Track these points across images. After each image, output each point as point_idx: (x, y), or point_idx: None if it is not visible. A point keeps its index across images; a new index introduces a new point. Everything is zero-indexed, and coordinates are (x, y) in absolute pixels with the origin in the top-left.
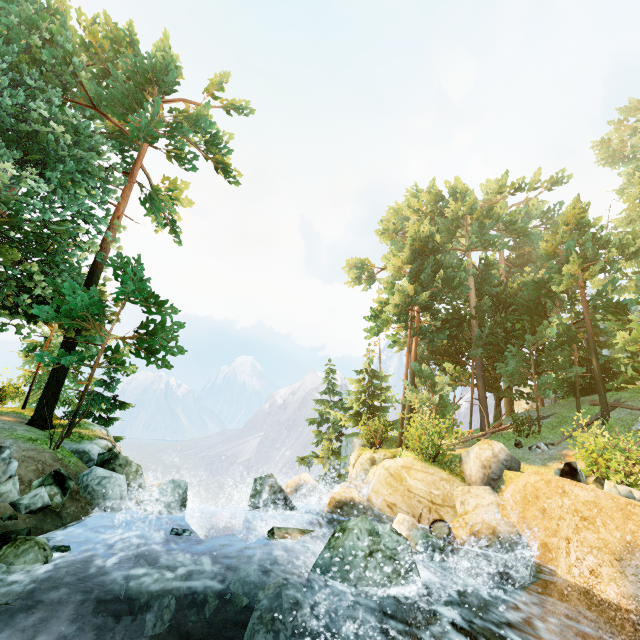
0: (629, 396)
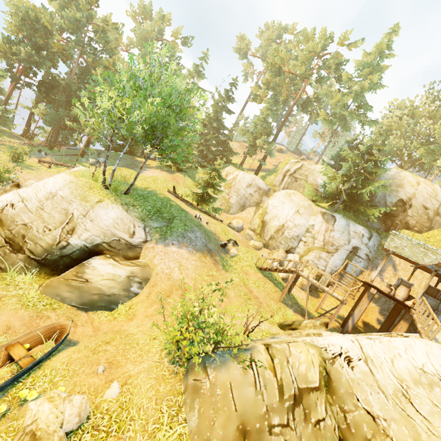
0: (111, 154)
